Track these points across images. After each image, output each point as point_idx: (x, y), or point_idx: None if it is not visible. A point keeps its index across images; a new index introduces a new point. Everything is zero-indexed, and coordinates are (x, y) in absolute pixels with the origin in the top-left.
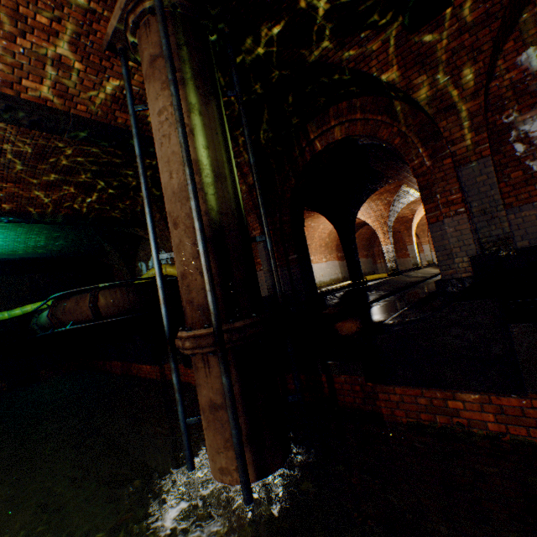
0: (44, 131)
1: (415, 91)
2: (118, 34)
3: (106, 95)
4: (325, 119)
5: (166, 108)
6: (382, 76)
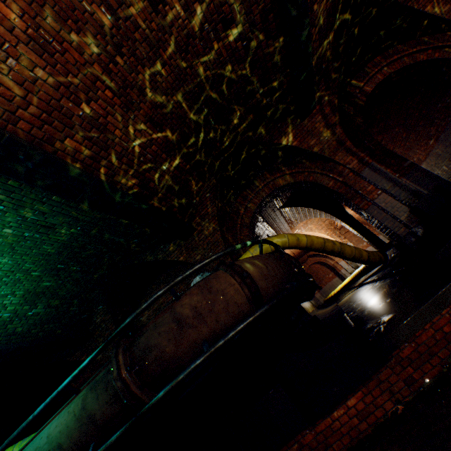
0: None
1: (445, 15)
2: None
3: None
4: (367, 71)
5: None
6: (424, 11)
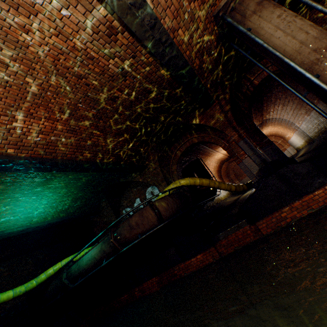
0: (168, 67)
1: None
2: (224, 6)
3: (198, 46)
4: (257, 69)
5: (282, 13)
6: None
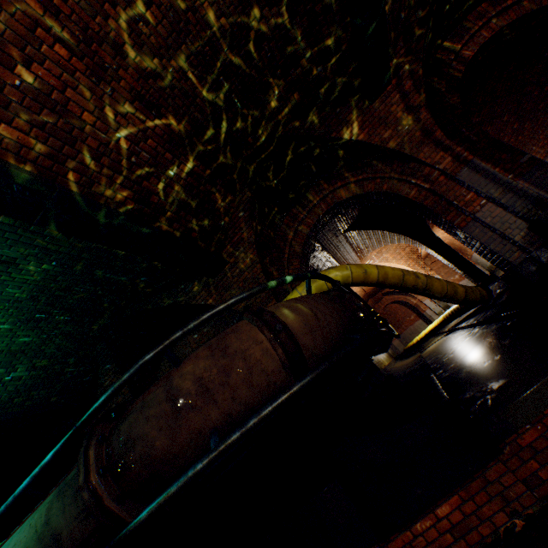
0: None
1: None
2: None
3: None
4: (467, 26)
5: None
6: None
